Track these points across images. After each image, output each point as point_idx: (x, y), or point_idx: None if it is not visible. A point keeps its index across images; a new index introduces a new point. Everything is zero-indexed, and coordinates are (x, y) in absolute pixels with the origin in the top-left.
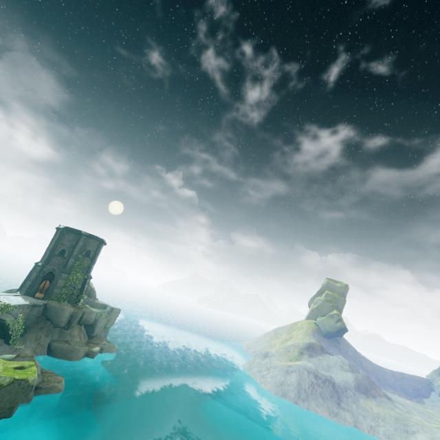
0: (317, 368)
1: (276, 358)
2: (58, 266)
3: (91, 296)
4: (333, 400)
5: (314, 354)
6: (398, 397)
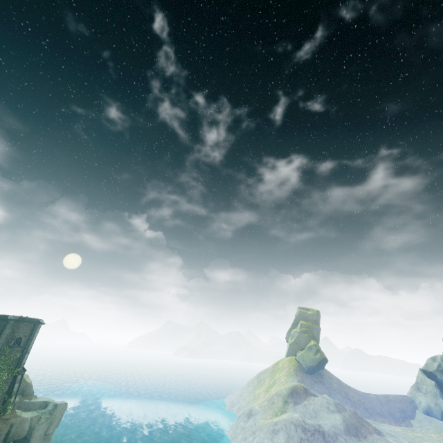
0: (304, 417)
1: (261, 416)
2: None
3: (27, 394)
4: None
5: (299, 400)
6: (388, 426)
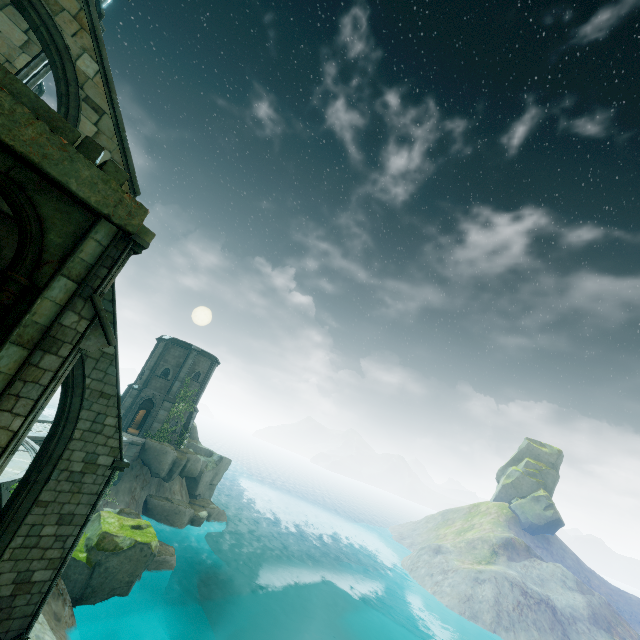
0: (524, 579)
1: (455, 557)
2: (160, 391)
3: (193, 437)
4: (555, 635)
5: (516, 556)
6: None
